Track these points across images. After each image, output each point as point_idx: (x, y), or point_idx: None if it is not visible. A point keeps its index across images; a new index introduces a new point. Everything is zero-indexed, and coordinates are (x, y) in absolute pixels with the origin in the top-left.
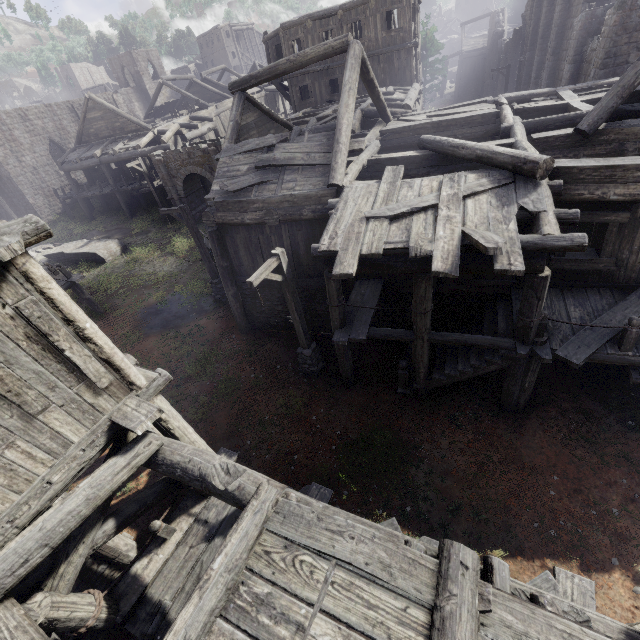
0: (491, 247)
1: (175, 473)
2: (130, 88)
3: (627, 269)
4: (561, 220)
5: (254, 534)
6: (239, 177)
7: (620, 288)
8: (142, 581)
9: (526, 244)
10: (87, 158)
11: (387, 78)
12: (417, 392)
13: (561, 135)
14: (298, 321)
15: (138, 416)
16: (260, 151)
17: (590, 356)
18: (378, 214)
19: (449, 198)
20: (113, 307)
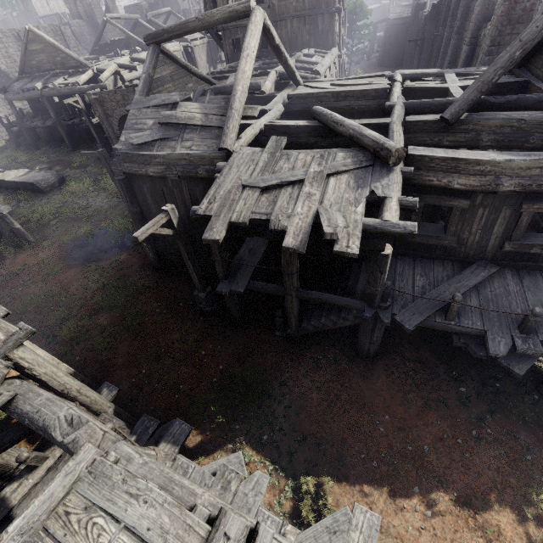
0: (328, 232)
1: (24, 421)
2: (82, 21)
3: (467, 247)
4: (403, 206)
5: (59, 495)
6: (145, 130)
7: (460, 262)
8: (8, 503)
9: (368, 227)
10: (29, 89)
11: (311, 39)
12: (291, 336)
13: (429, 120)
14: (192, 269)
15: None
16: (166, 107)
17: (421, 322)
18: (253, 184)
19: (315, 175)
20: (43, 237)
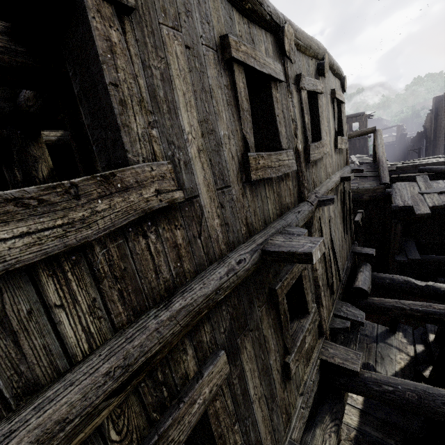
0: None
1: (385, 281)
2: None
3: None
4: None
5: None
6: None
7: None
8: None
9: None
10: None
11: (352, 151)
12: None
13: None
14: None
15: (368, 250)
16: None
17: None
18: (428, 192)
19: None
20: None
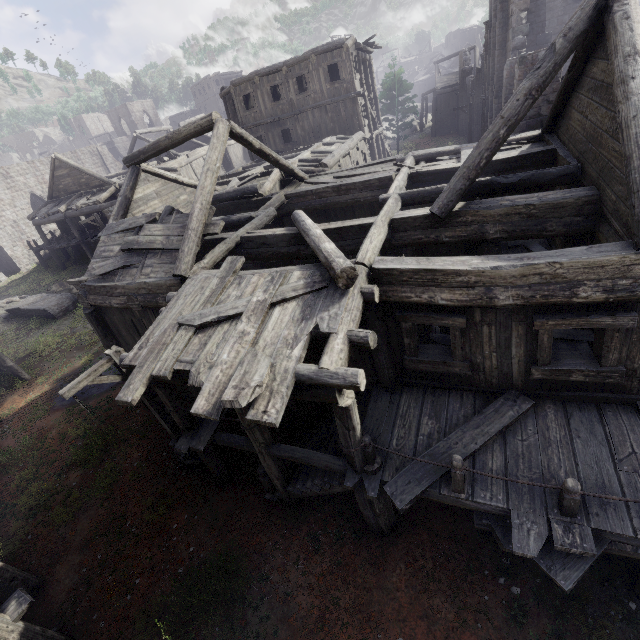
0: (225, 399)
1: None
2: (125, 137)
3: (486, 374)
4: (354, 343)
5: None
6: (111, 258)
7: (485, 393)
8: None
9: (302, 378)
10: (55, 213)
11: (336, 126)
12: (283, 500)
13: (418, 216)
14: (158, 416)
15: None
16: (133, 231)
17: (420, 495)
18: (188, 321)
19: (256, 306)
20: (40, 372)
